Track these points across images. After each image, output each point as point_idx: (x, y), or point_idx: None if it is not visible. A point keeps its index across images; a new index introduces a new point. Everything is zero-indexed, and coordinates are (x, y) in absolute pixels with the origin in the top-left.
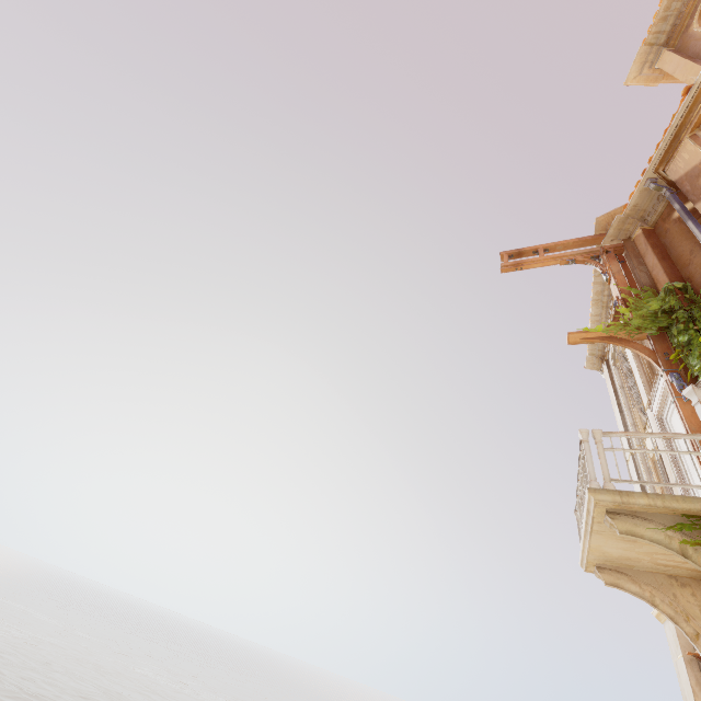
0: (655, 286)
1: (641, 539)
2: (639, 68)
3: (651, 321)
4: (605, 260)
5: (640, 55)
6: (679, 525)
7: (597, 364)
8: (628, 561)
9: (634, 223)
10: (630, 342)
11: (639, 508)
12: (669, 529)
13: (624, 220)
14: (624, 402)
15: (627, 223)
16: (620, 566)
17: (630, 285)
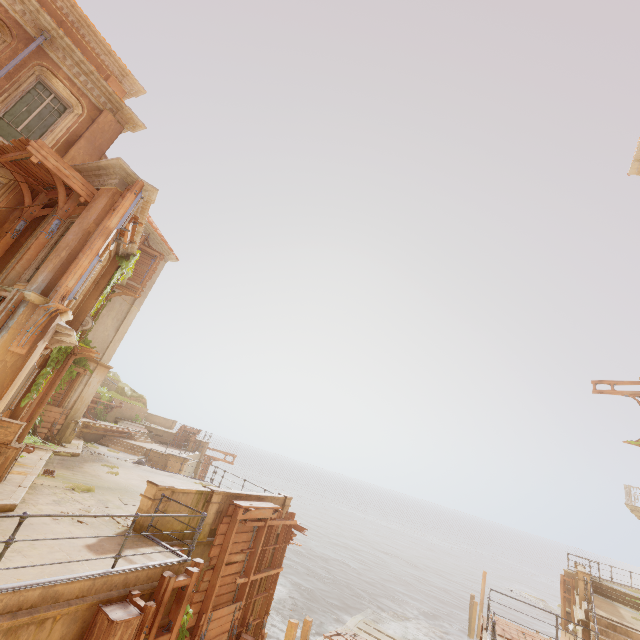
0: None
1: (639, 516)
2: None
3: None
4: None
5: None
6: None
7: None
8: None
9: None
10: None
11: (639, 510)
12: None
13: None
14: None
15: None
16: None
17: None
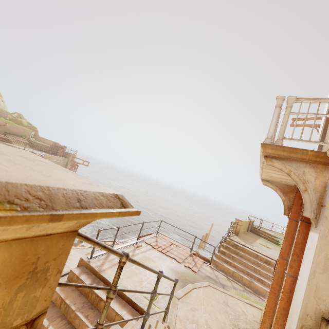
0: None
1: None
2: None
3: None
4: None
5: None
6: None
7: None
8: None
9: None
10: None
11: None
12: None
13: None
14: None
15: None
16: None
17: None
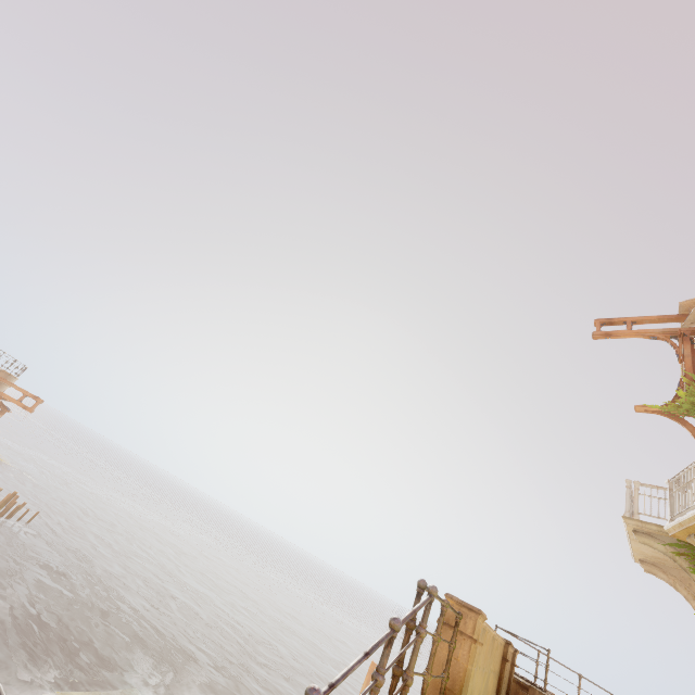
0: None
1: (651, 547)
2: None
3: None
4: (680, 342)
5: None
6: (673, 544)
7: None
8: (659, 559)
9: None
10: (681, 419)
11: (652, 531)
12: (667, 545)
13: None
14: None
15: None
16: (656, 562)
17: None
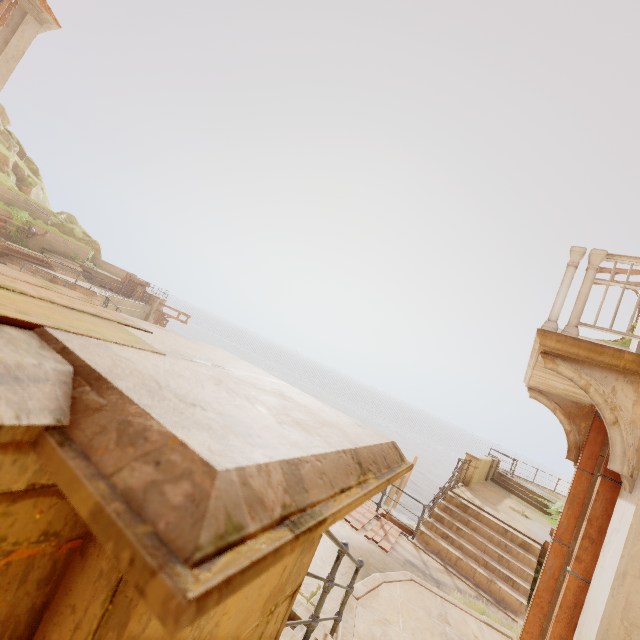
0: None
1: None
2: None
3: None
4: None
5: None
6: None
7: None
8: None
9: None
10: None
11: None
12: None
13: None
14: None
15: None
16: None
17: None
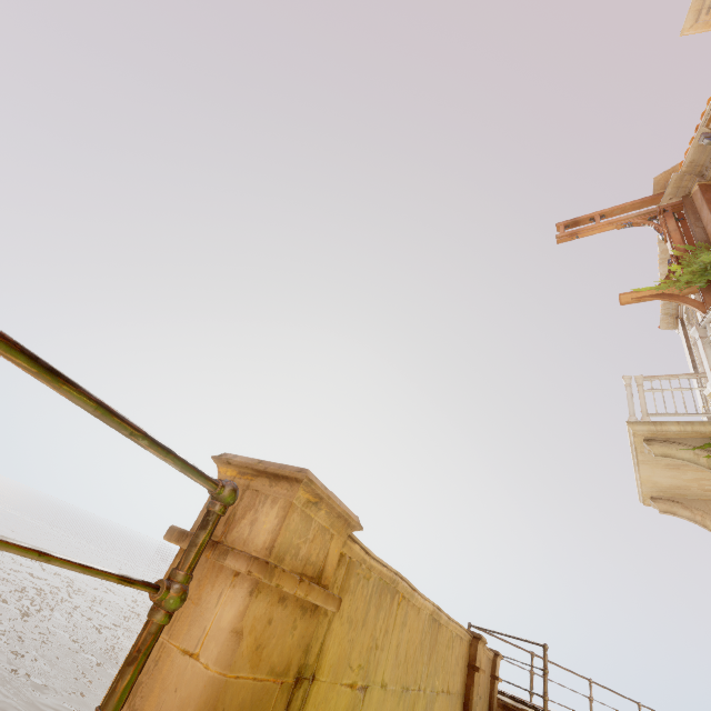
0: (710, 240)
1: (673, 459)
2: (695, 16)
3: (699, 275)
4: (661, 219)
5: (694, 3)
6: (706, 445)
7: (672, 323)
8: (679, 490)
9: (692, 180)
10: (680, 297)
11: (672, 435)
12: (697, 449)
13: (682, 178)
14: (697, 358)
15: (684, 181)
16: (673, 497)
17: (687, 242)
